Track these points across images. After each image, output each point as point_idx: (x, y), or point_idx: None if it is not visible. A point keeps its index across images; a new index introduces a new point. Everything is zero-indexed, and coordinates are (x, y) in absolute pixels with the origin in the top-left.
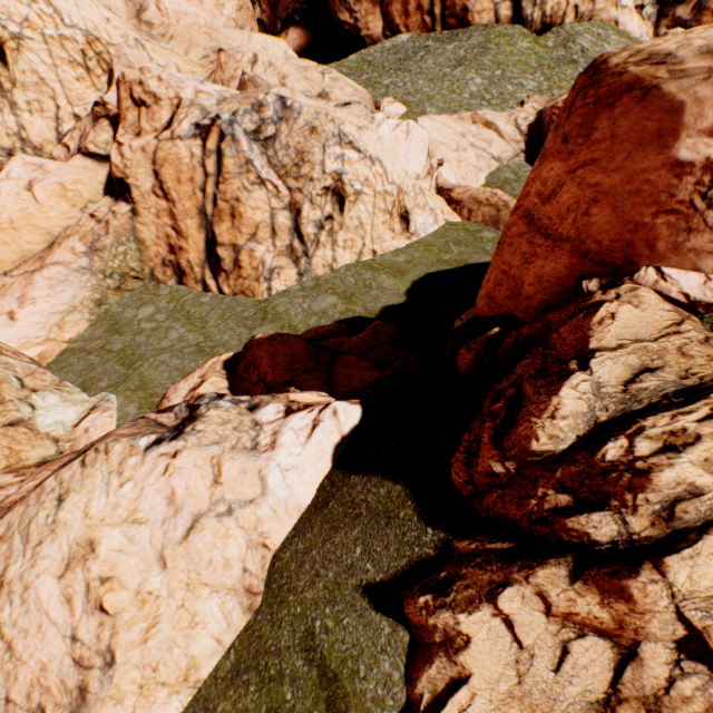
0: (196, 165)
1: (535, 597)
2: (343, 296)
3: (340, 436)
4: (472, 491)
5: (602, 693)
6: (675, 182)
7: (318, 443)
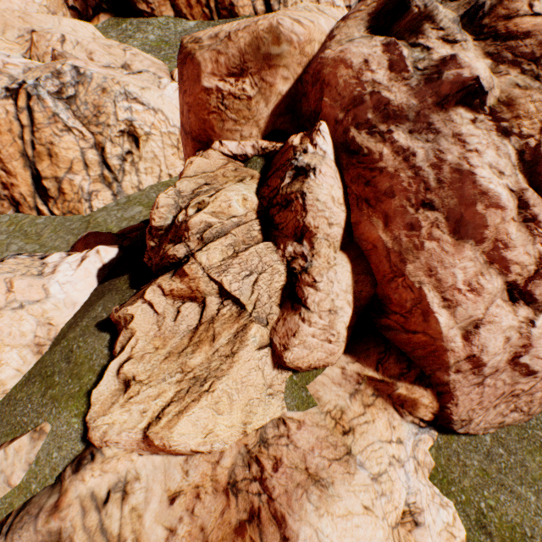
0: (12, 119)
1: (158, 288)
2: (147, 206)
3: (102, 264)
4: (152, 263)
5: (196, 325)
6: (209, 98)
7: (86, 269)
